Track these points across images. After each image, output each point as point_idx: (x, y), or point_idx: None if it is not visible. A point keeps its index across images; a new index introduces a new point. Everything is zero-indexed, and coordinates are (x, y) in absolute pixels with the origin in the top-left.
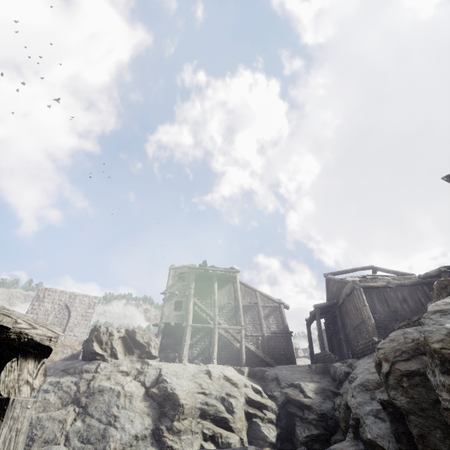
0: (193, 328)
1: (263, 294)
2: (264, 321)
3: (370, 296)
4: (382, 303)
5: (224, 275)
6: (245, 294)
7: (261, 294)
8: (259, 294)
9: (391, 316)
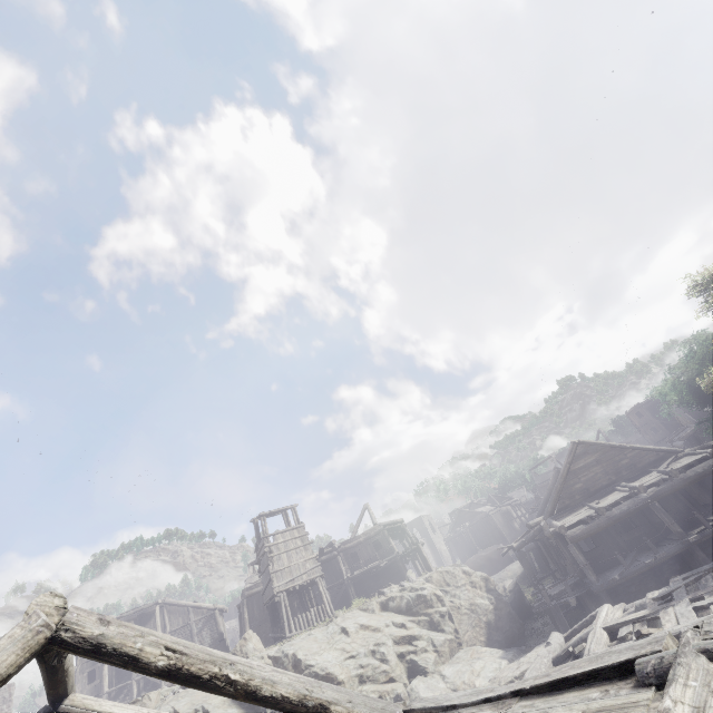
0: (120, 684)
1: (196, 606)
2: (196, 639)
3: (252, 604)
4: (260, 608)
5: (142, 614)
6: (176, 616)
7: (195, 607)
8: (193, 608)
9: (263, 620)
